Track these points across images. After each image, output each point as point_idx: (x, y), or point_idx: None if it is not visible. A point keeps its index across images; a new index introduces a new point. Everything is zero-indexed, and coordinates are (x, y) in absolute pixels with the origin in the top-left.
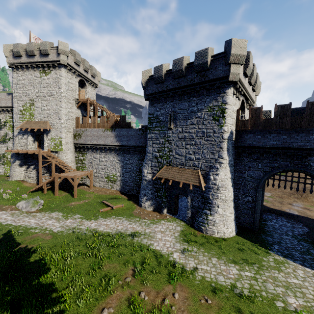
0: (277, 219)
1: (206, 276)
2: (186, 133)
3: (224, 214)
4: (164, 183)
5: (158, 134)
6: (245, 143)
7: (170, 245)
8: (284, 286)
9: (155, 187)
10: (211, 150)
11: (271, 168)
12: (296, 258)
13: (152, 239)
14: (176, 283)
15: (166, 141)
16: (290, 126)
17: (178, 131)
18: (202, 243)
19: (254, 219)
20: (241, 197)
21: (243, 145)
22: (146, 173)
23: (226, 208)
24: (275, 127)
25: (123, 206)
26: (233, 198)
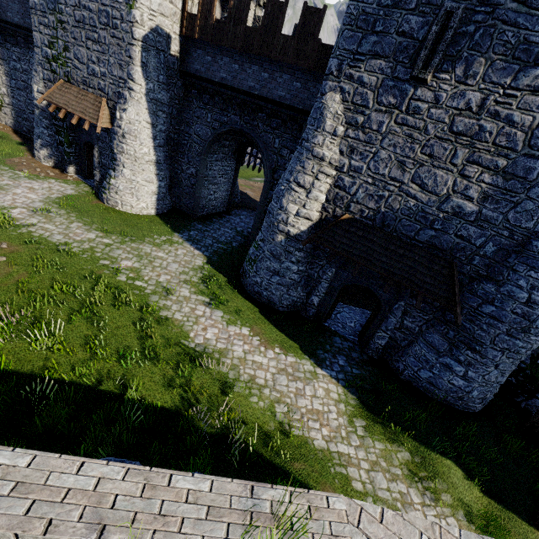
0: (250, 217)
1: (38, 232)
2: (85, 10)
3: (134, 179)
4: (65, 119)
5: (44, 1)
6: (192, 69)
7: (25, 201)
8: (137, 255)
9: (54, 124)
10: (119, 61)
11: (220, 123)
12: (200, 244)
13: (0, 191)
14: None
15: (58, 21)
16: (242, 45)
17: (73, 1)
18: (86, 210)
19: (193, 201)
20: (185, 168)
21: (189, 72)
22: (37, 92)
23: (137, 171)
24: (227, 43)
25: None
26: (156, 160)
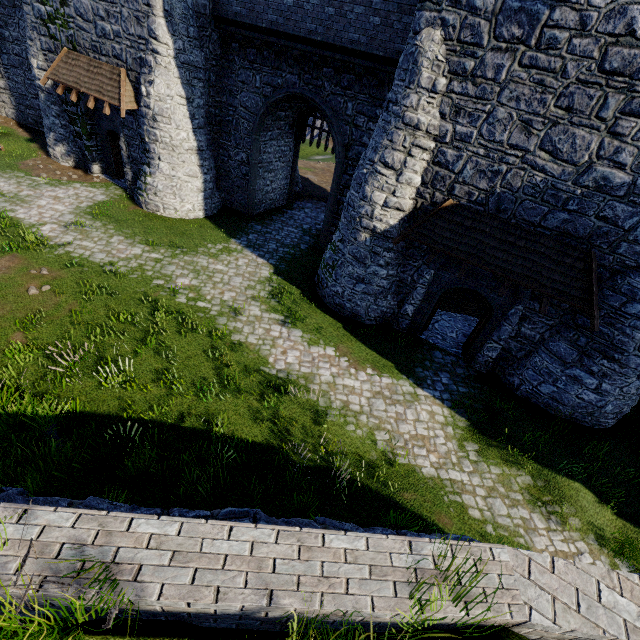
0: (316, 209)
1: (77, 252)
2: None
3: (174, 175)
4: (78, 102)
5: None
6: (229, 12)
7: (53, 215)
8: (193, 270)
9: (66, 110)
10: (134, 12)
11: (273, 88)
12: (263, 250)
13: (22, 205)
14: (9, 254)
15: None
16: None
17: None
18: (124, 219)
19: (248, 197)
20: (233, 154)
21: (226, 17)
22: (37, 69)
23: (177, 164)
24: None
25: (4, 151)
26: (197, 147)
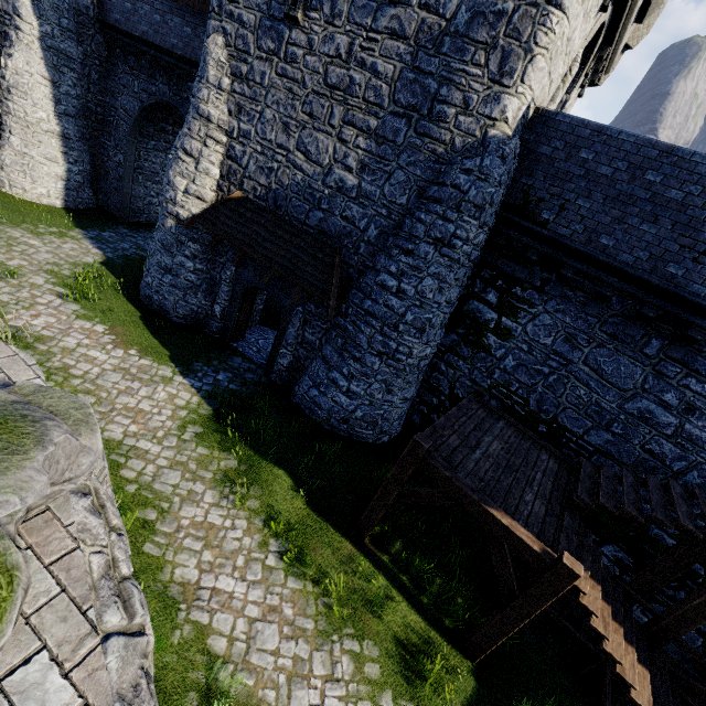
0: None
1: None
2: None
3: (27, 152)
4: None
5: None
6: (111, 18)
7: None
8: None
9: None
10: None
11: (148, 95)
12: (109, 245)
13: None
14: None
15: None
16: None
17: None
18: None
19: (121, 199)
20: (112, 154)
21: (108, 22)
22: None
23: (31, 142)
24: None
25: None
26: (61, 132)
